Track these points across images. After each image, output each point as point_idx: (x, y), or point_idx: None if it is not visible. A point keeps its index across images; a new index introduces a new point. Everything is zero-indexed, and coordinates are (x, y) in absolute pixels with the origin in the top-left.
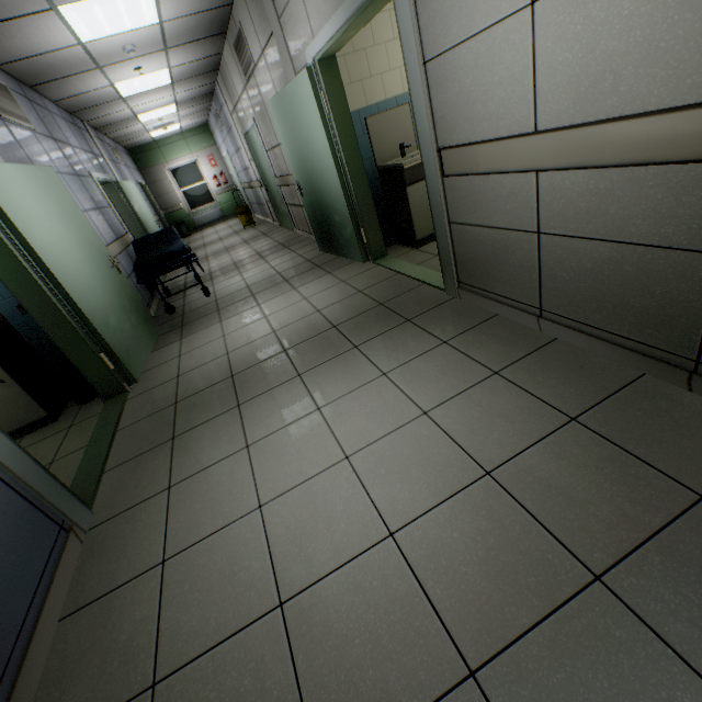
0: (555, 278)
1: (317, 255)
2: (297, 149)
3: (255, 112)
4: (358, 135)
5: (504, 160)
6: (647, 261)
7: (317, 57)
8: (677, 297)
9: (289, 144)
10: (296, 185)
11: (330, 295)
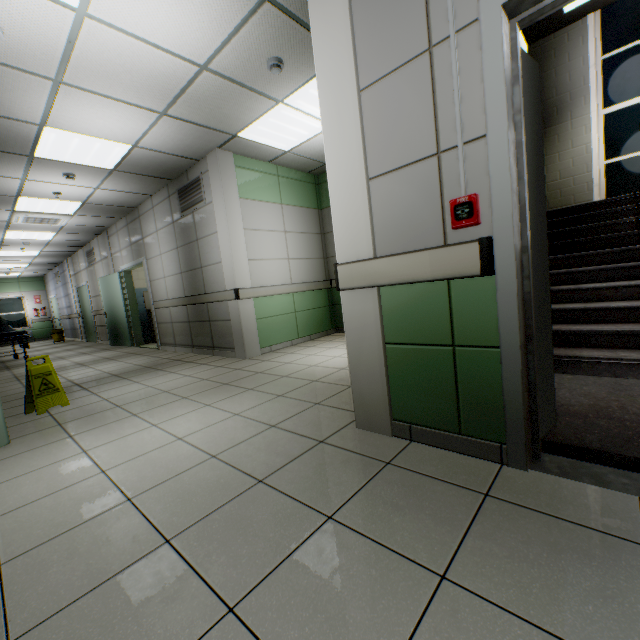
0: (176, 334)
1: (109, 347)
2: (109, 297)
3: (89, 279)
4: (139, 297)
5: (164, 305)
6: (184, 325)
7: (124, 270)
8: (188, 332)
9: (105, 295)
10: (105, 313)
11: (109, 354)
